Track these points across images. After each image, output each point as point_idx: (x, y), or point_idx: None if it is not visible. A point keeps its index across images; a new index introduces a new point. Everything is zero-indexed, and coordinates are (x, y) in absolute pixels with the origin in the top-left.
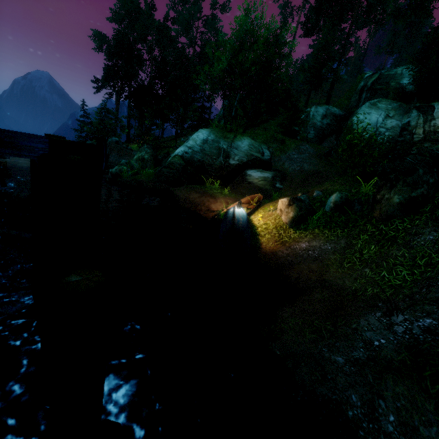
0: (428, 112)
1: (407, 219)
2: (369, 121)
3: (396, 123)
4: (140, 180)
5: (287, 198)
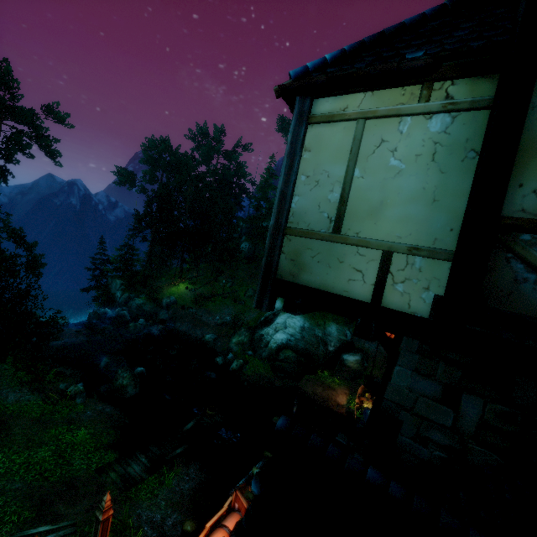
0: None
1: None
2: None
3: None
4: (267, 377)
5: None
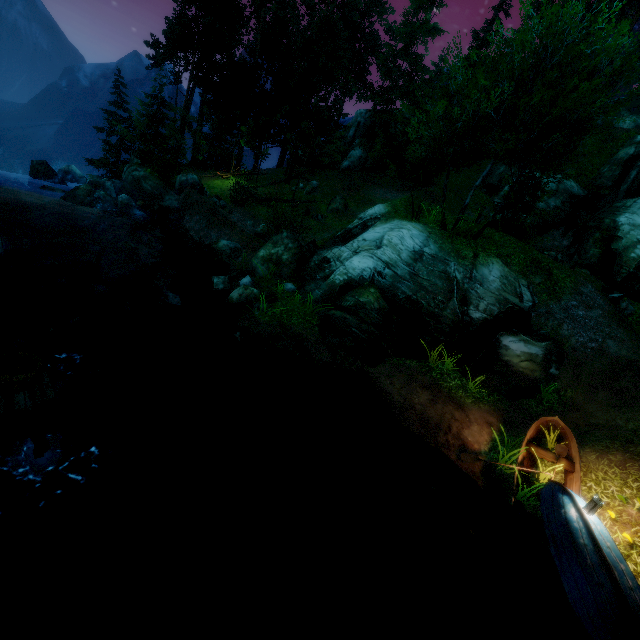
0: None
1: None
2: None
3: None
4: (300, 337)
5: None
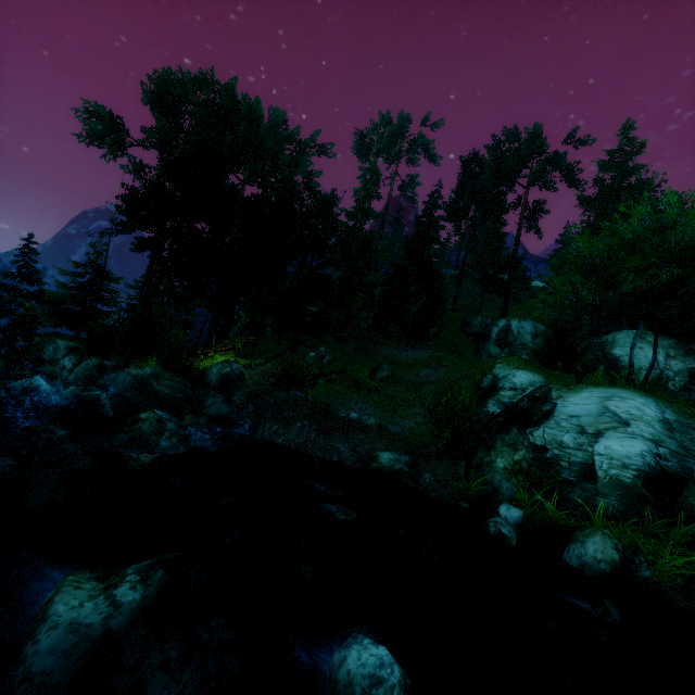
0: None
1: None
2: (645, 358)
3: (682, 366)
4: None
5: None
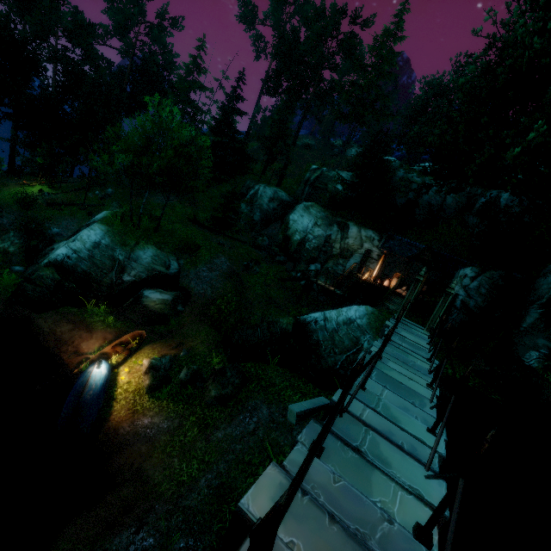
0: (345, 230)
1: (220, 409)
2: (301, 224)
3: (321, 233)
4: None
5: (148, 362)
